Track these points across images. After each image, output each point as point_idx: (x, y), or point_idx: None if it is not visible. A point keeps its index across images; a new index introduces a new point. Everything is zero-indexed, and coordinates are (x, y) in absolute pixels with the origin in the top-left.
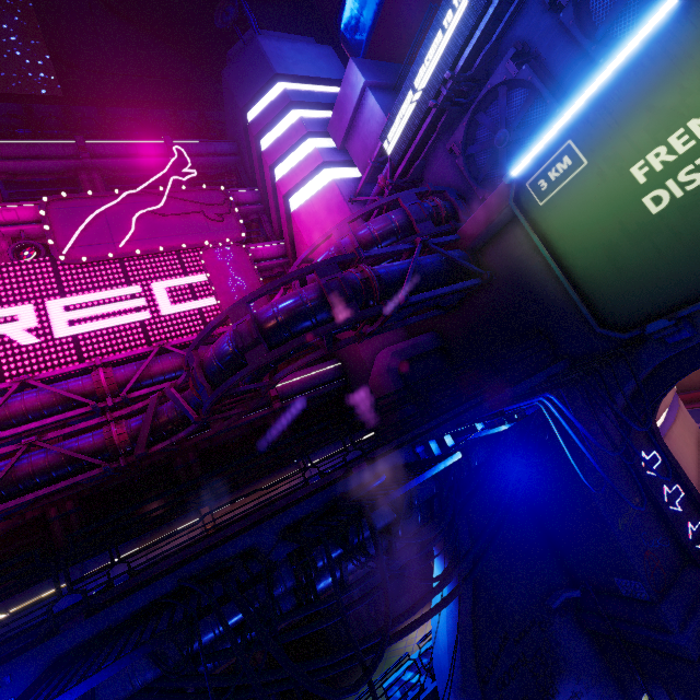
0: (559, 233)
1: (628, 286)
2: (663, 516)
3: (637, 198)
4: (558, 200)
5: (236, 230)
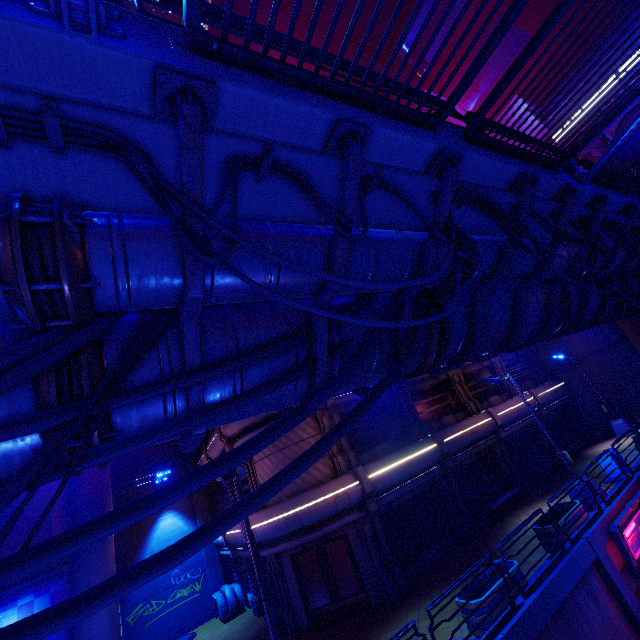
0: None
1: None
2: None
3: None
4: None
5: None
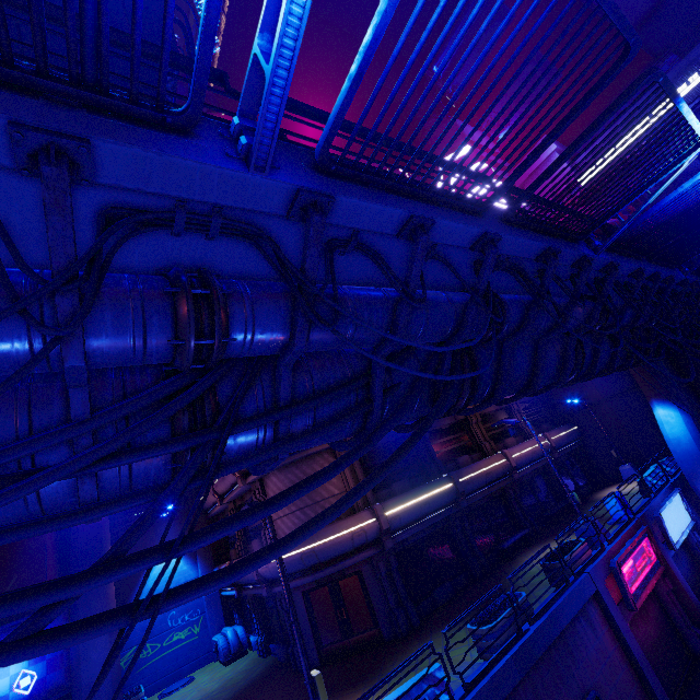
0: None
1: None
2: None
3: None
4: None
5: None
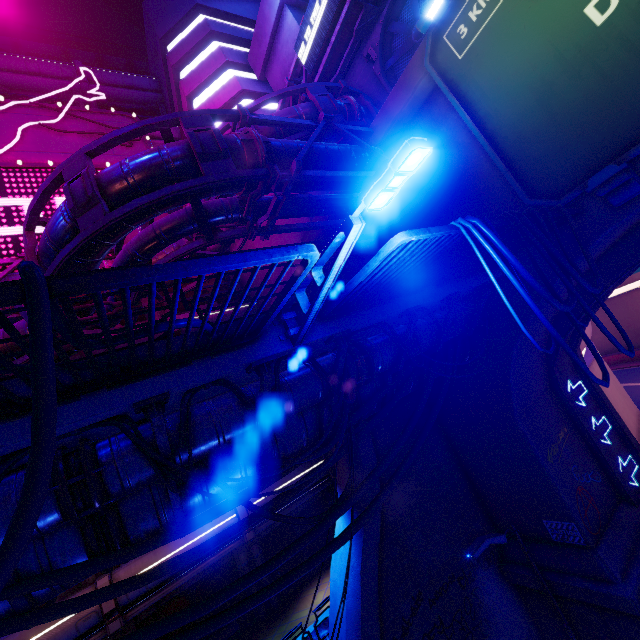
0: (481, 89)
1: (564, 135)
2: (593, 449)
3: (577, 11)
4: (480, 46)
5: None
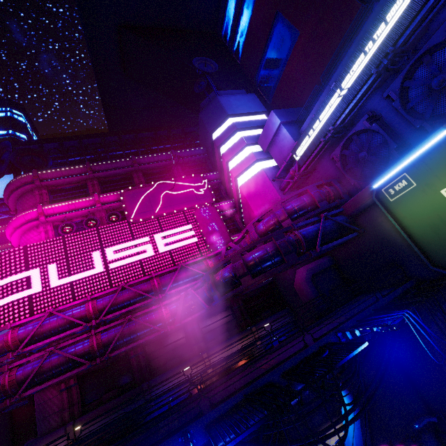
0: (403, 216)
1: None
2: None
3: (445, 205)
4: (401, 200)
5: (210, 197)
